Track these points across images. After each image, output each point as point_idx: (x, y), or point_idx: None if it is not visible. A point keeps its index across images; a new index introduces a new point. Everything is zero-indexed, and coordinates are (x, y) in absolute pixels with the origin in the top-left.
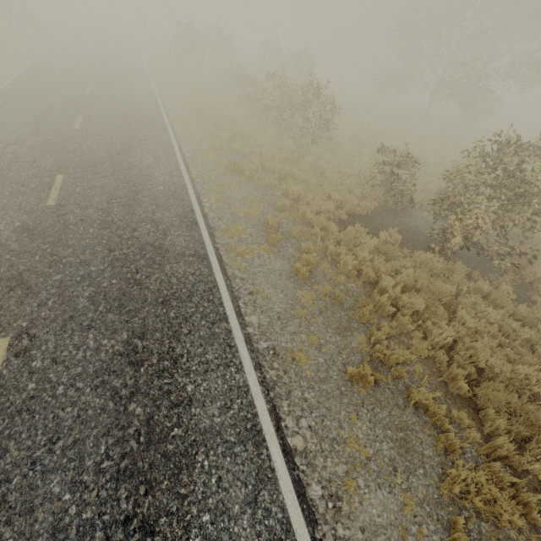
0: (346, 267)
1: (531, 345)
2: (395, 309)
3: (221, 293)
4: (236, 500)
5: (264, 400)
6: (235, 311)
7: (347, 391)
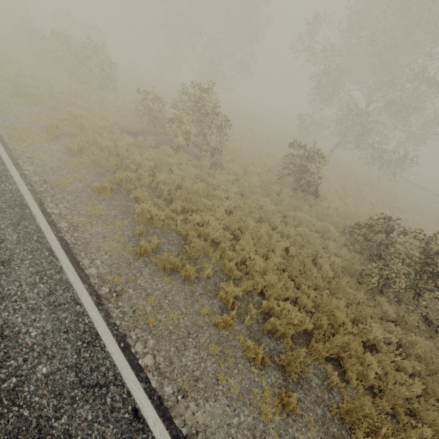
0: (108, 149)
1: (214, 185)
2: (135, 166)
3: (0, 154)
4: (3, 224)
5: (31, 195)
6: (13, 162)
7: (95, 196)
